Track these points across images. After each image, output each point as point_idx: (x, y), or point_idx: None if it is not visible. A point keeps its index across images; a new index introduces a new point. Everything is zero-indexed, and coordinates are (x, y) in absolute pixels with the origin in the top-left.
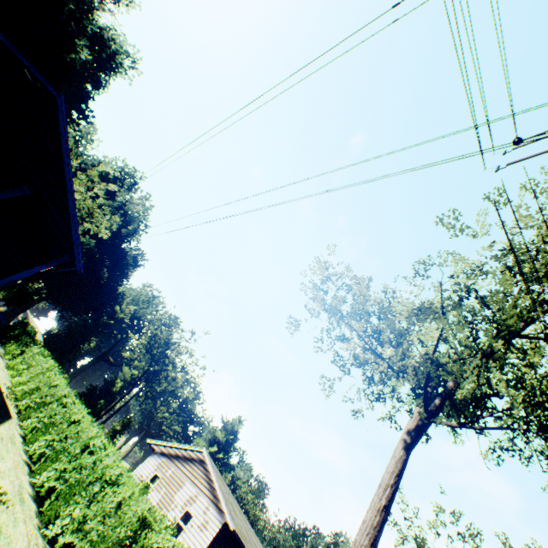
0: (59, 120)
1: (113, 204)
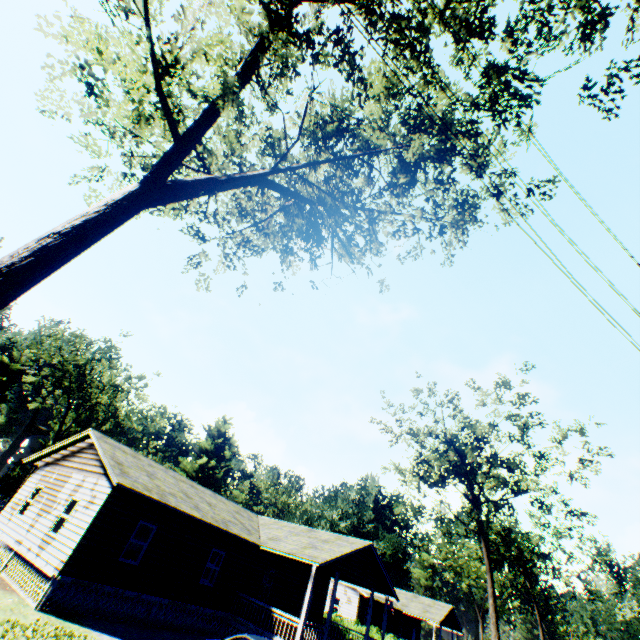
0: None
1: None
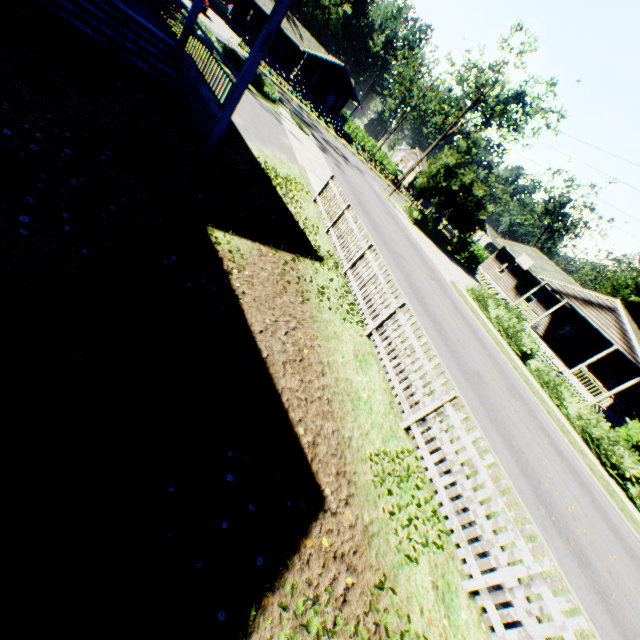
0: (347, 74)
1: None
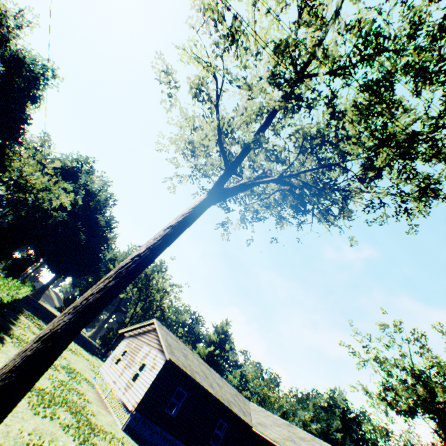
0: None
1: (75, 185)
